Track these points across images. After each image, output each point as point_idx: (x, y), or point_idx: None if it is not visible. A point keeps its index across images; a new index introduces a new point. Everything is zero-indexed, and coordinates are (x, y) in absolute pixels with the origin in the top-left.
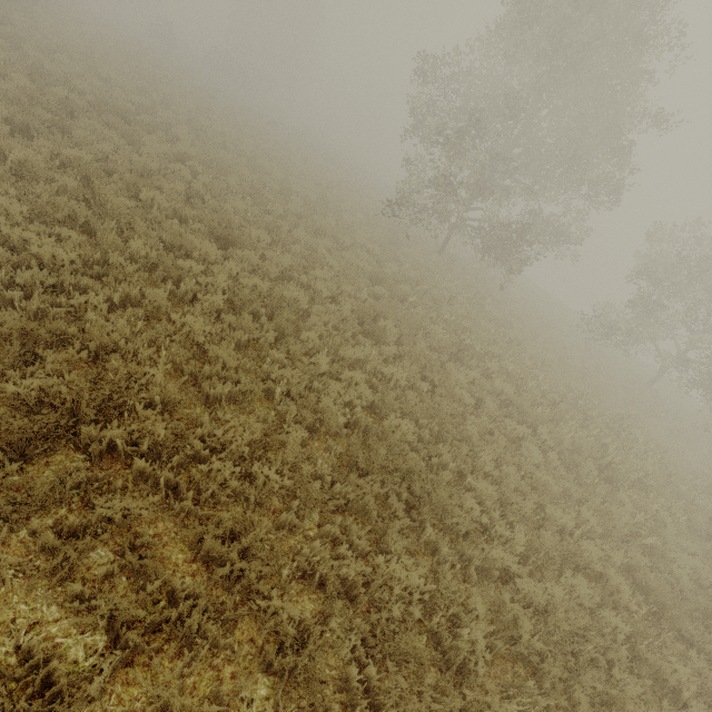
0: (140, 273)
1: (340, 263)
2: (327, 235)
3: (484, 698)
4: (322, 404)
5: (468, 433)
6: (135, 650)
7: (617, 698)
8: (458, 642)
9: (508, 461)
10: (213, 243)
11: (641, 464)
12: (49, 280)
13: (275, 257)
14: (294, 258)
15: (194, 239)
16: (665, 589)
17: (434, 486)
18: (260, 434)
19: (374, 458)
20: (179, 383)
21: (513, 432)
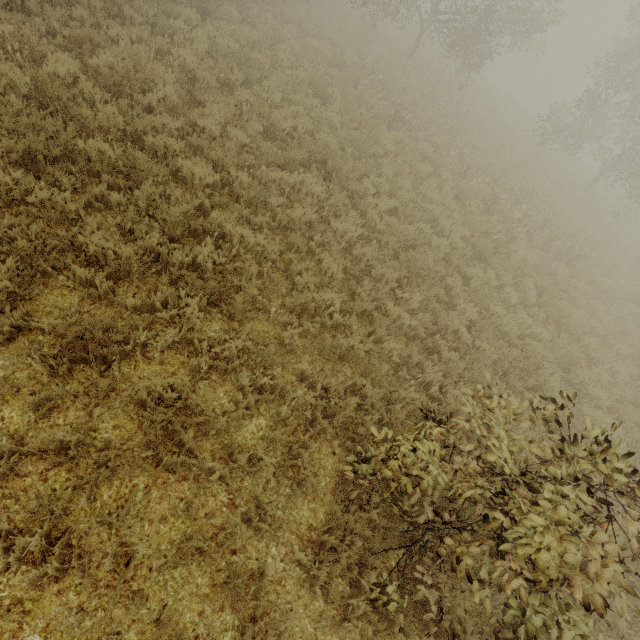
0: (145, 26)
1: (303, 48)
2: (294, 24)
3: (341, 225)
4: (272, 116)
5: (382, 163)
6: (177, 177)
7: (423, 259)
8: (337, 220)
9: (406, 178)
10: (193, 8)
11: (527, 214)
12: (91, 20)
13: (244, 31)
14: (261, 35)
15: (179, 5)
16: (489, 247)
17: (340, 165)
18: (232, 117)
19: (304, 147)
20: (182, 92)
21: (420, 172)
